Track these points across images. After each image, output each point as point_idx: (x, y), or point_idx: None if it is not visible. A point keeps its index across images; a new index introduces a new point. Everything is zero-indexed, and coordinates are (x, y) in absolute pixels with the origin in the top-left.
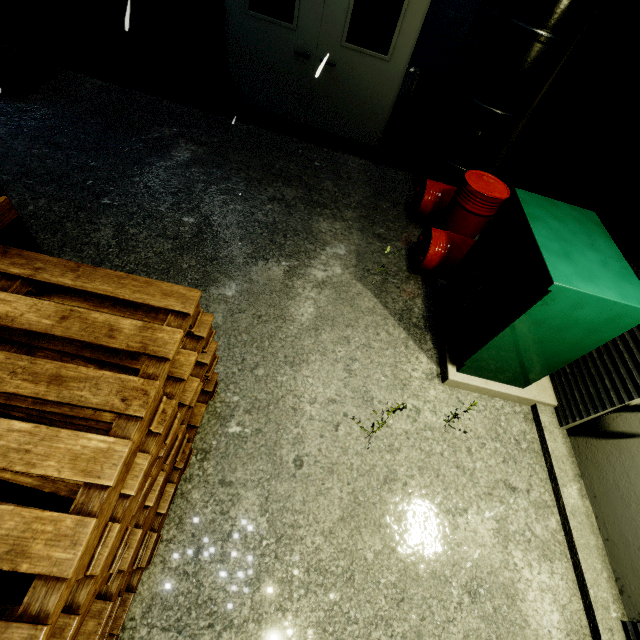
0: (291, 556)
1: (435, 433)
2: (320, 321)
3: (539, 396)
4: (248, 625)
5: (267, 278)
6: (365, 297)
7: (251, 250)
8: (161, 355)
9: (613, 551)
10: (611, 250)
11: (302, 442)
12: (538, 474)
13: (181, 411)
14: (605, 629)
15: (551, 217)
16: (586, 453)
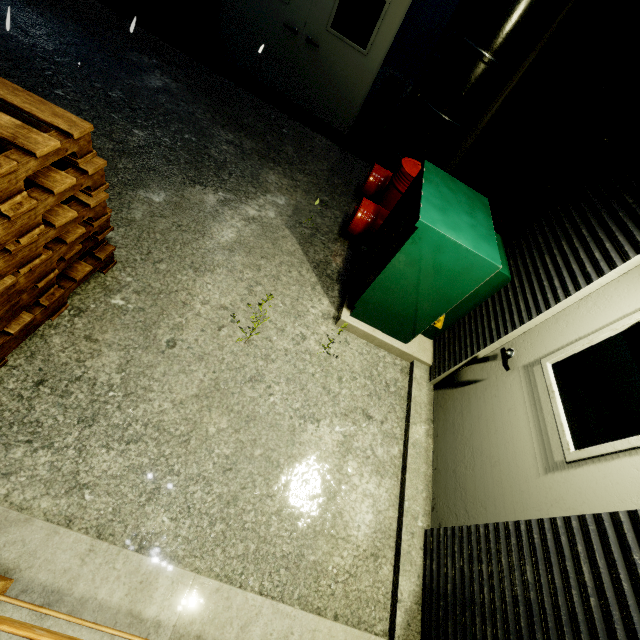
0: (134, 410)
1: (313, 358)
2: (238, 246)
3: (418, 353)
4: (68, 450)
5: (199, 199)
6: (289, 241)
7: (192, 174)
8: (28, 148)
9: (437, 477)
10: (486, 222)
11: (182, 330)
12: (397, 413)
13: (48, 229)
14: (408, 532)
15: (445, 186)
16: (441, 402)
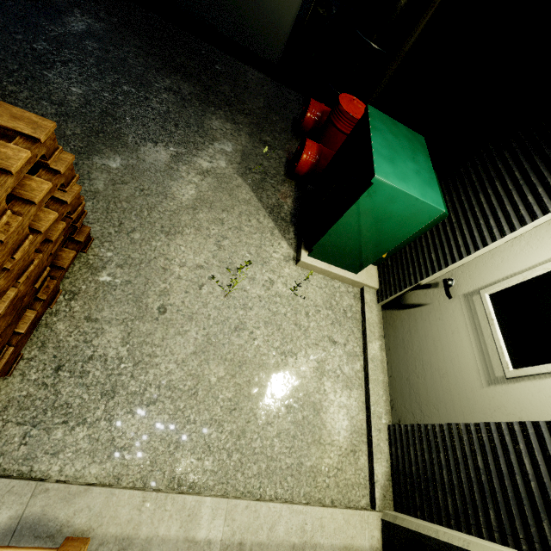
0: (146, 376)
1: (283, 299)
2: (199, 203)
3: (367, 281)
4: (100, 422)
5: (153, 158)
6: (243, 190)
7: (141, 131)
8: (2, 166)
9: (392, 383)
10: (426, 165)
11: (168, 295)
12: (355, 334)
13: (35, 237)
14: (376, 429)
15: (389, 132)
16: (390, 321)
